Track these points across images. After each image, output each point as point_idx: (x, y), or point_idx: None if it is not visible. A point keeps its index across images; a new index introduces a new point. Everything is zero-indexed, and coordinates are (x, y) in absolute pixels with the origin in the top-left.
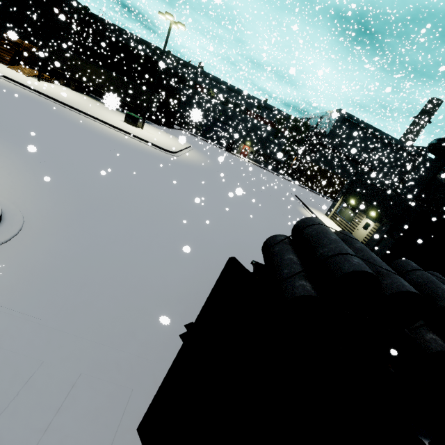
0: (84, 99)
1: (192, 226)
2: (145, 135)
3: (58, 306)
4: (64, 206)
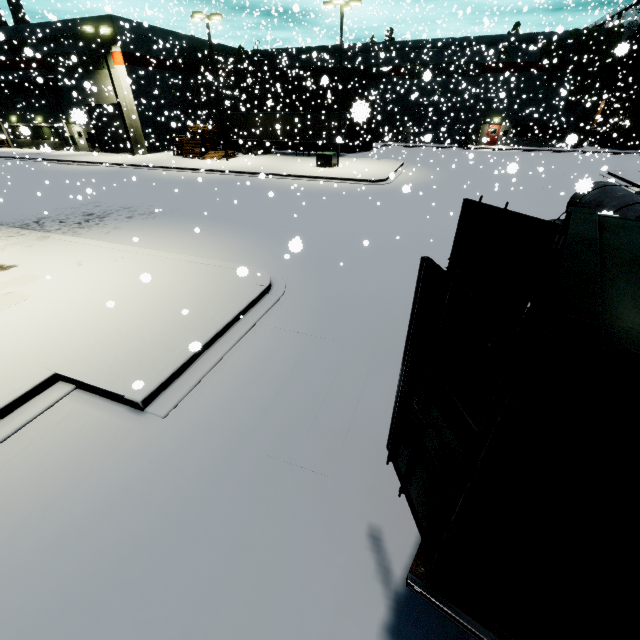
0: (269, 160)
1: (432, 256)
2: (344, 172)
3: (336, 331)
4: (304, 265)
